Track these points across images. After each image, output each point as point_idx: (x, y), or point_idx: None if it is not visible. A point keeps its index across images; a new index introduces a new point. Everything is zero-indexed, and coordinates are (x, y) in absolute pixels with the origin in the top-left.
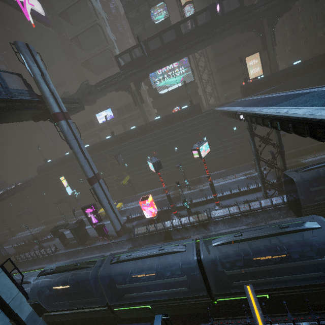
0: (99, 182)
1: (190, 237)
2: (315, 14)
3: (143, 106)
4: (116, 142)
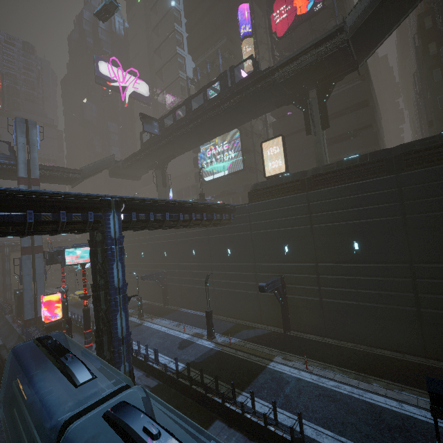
0: (33, 256)
1: None
2: None
3: (167, 191)
4: None
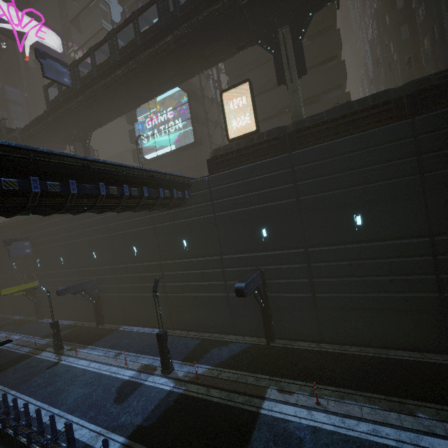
0: None
1: None
2: (443, 13)
3: None
4: (34, 220)
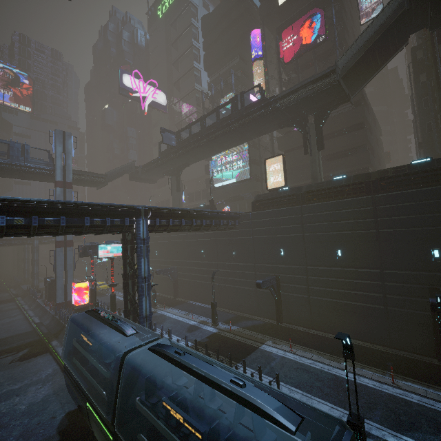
0: (65, 249)
1: (54, 340)
2: None
3: (180, 195)
4: None
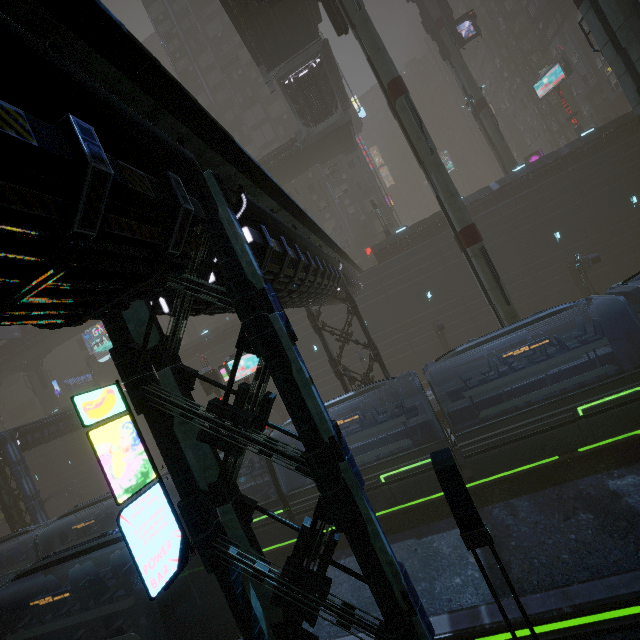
0: None
1: None
2: None
3: (51, 391)
4: None
